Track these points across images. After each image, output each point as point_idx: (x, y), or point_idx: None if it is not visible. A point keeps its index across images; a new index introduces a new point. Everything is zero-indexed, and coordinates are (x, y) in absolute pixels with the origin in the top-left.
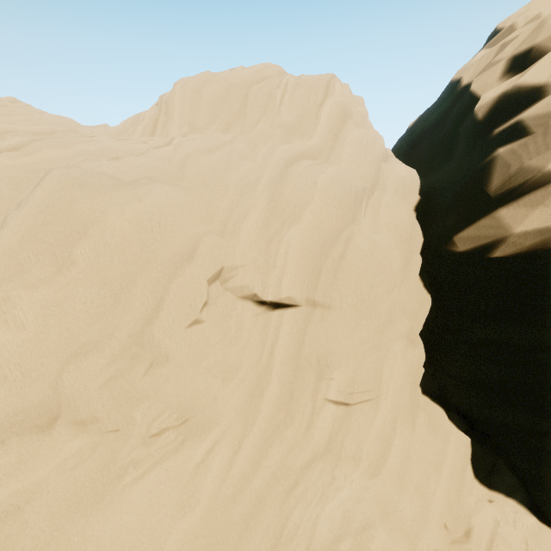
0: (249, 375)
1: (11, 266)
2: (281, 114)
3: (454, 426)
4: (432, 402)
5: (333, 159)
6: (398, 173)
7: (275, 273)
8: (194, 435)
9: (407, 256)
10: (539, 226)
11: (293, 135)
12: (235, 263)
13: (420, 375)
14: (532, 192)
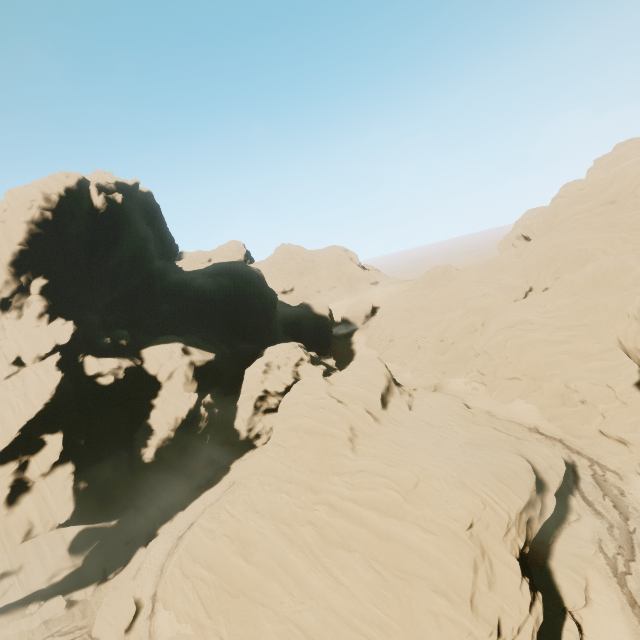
0: None
1: (616, 181)
2: None
3: None
4: None
5: None
6: None
7: None
8: (636, 210)
9: None
10: None
11: None
12: None
13: None
14: None
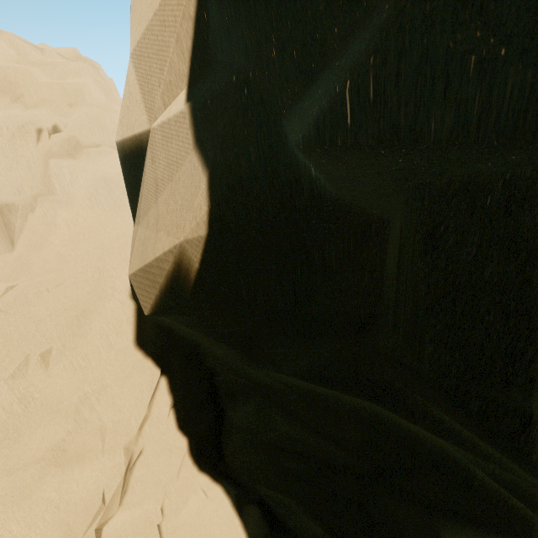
0: None
1: None
2: None
3: (243, 536)
4: (224, 495)
5: None
6: (96, 171)
7: None
8: None
9: (86, 308)
10: (139, 268)
11: None
12: None
13: (89, 516)
14: (139, 196)
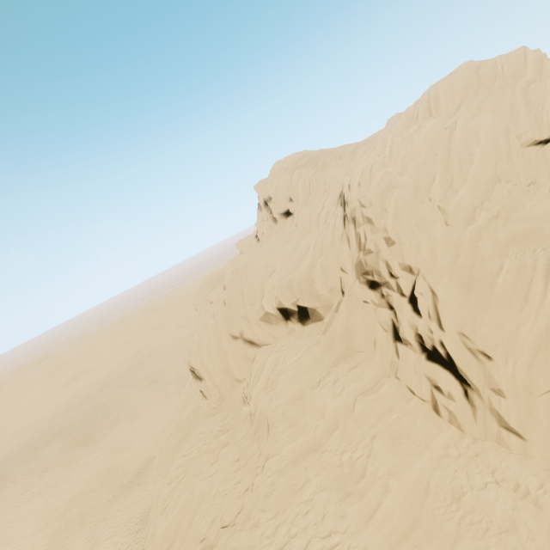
0: (545, 172)
1: (464, 145)
2: (504, 74)
3: None
4: None
5: (544, 78)
6: None
7: (544, 126)
8: (539, 188)
9: None
10: None
11: (516, 79)
12: (521, 132)
13: None
14: None
